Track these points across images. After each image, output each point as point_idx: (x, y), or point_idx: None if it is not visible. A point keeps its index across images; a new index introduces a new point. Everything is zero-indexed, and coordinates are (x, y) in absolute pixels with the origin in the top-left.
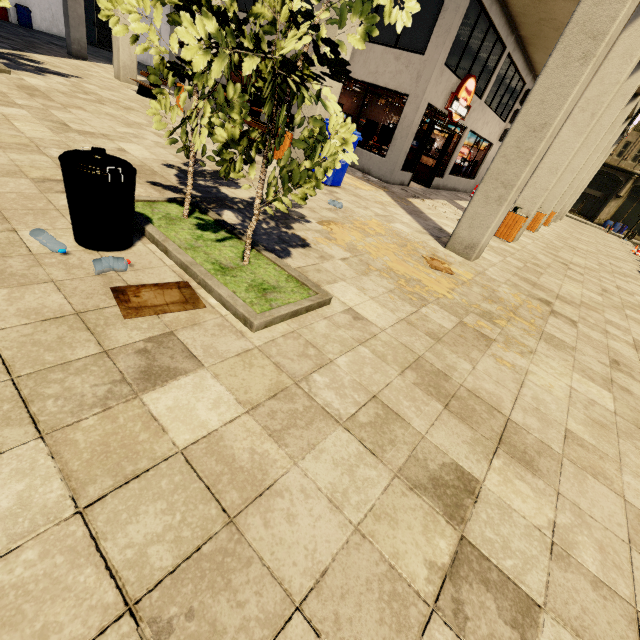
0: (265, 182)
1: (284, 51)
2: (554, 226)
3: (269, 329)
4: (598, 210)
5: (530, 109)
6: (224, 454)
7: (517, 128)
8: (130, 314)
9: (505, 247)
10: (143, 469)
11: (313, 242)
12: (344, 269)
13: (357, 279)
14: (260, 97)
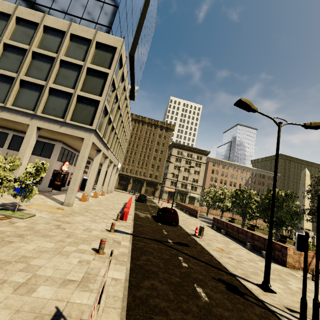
0: (1, 199)
1: (27, 183)
2: (107, 195)
3: (26, 219)
4: (127, 187)
5: (74, 177)
6: (28, 226)
7: (72, 180)
8: (2, 220)
9: (83, 203)
10: (20, 227)
11: (26, 209)
12: (36, 212)
13: (40, 213)
14: (21, 187)
